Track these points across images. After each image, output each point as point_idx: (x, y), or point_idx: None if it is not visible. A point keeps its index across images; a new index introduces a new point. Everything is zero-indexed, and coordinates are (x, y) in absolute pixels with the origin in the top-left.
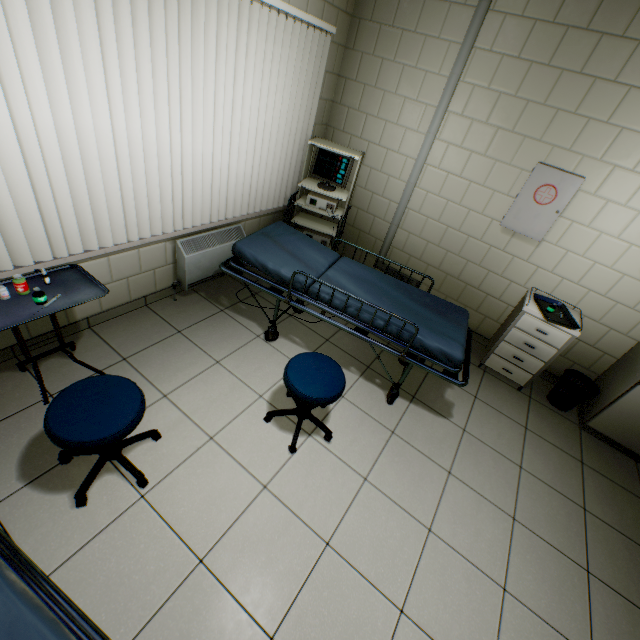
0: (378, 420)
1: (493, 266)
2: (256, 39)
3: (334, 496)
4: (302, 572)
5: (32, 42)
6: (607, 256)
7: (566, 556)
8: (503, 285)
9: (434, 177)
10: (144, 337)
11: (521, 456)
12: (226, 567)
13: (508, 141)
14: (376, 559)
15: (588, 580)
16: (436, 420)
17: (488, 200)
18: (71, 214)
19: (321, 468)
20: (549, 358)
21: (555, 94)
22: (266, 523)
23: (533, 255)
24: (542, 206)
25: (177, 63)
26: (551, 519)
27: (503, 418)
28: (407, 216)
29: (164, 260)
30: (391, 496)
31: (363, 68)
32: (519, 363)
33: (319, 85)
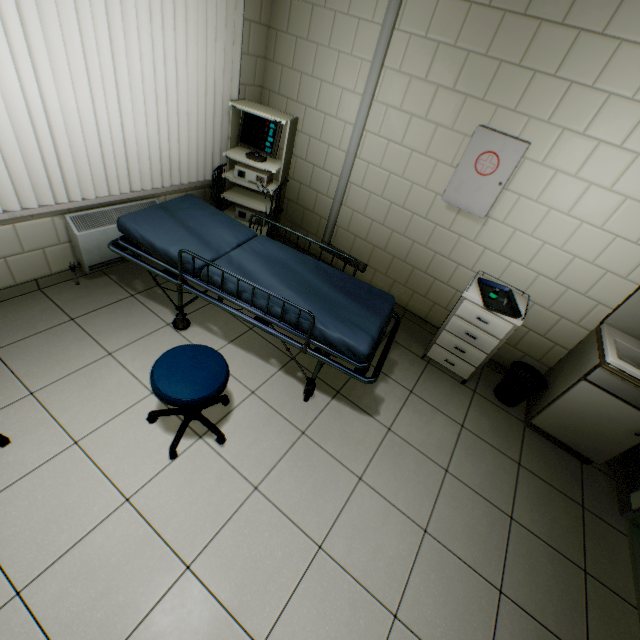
0: (289, 419)
1: (439, 247)
2: None
3: (212, 509)
4: (146, 603)
5: None
6: (557, 235)
7: (478, 574)
8: (450, 268)
9: (375, 146)
10: (26, 325)
11: (450, 458)
12: (49, 600)
13: (449, 101)
14: (245, 584)
15: (499, 602)
16: (359, 418)
17: (431, 172)
18: None
19: (204, 476)
20: (491, 349)
21: (498, 42)
22: (117, 544)
23: (480, 235)
24: (484, 177)
25: None
26: (470, 530)
27: (438, 415)
28: (350, 191)
29: (56, 238)
30: (283, 508)
31: (293, 17)
32: (461, 355)
33: (238, 35)
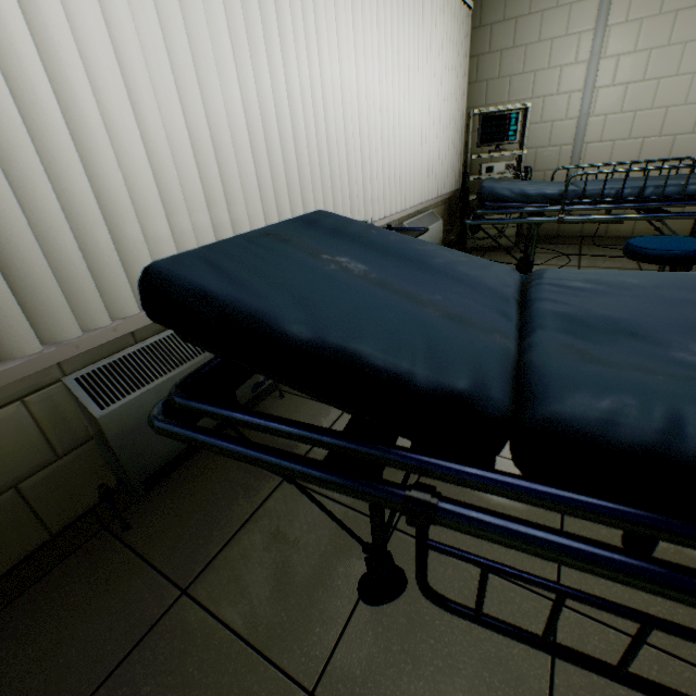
0: None
1: None
2: (439, 11)
3: None
4: None
5: (350, 7)
6: None
7: None
8: None
9: (610, 97)
10: None
11: None
12: None
13: (694, 17)
14: None
15: None
16: None
17: (688, 87)
18: (360, 181)
19: None
20: None
21: None
22: None
23: None
24: None
25: (407, 31)
26: None
27: None
28: (586, 152)
29: None
30: None
31: (495, 37)
32: None
33: (467, 61)
